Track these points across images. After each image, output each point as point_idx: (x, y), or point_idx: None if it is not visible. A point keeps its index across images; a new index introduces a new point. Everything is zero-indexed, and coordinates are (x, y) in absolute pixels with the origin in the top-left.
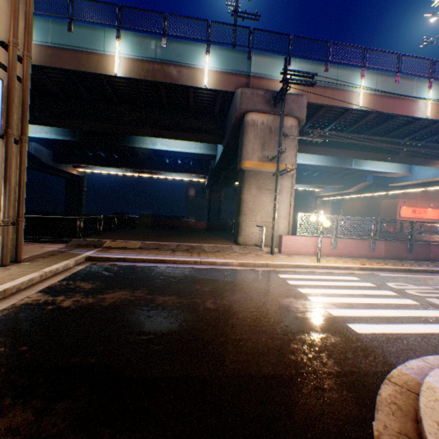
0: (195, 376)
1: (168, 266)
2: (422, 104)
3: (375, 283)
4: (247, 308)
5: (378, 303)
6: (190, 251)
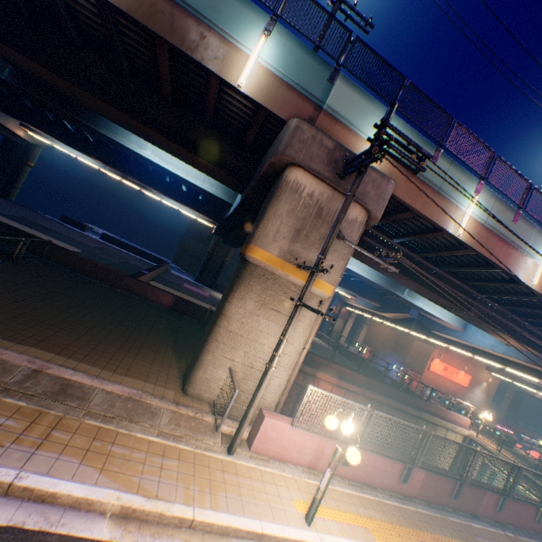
0: None
1: None
2: (532, 265)
3: None
4: None
5: None
6: (46, 403)
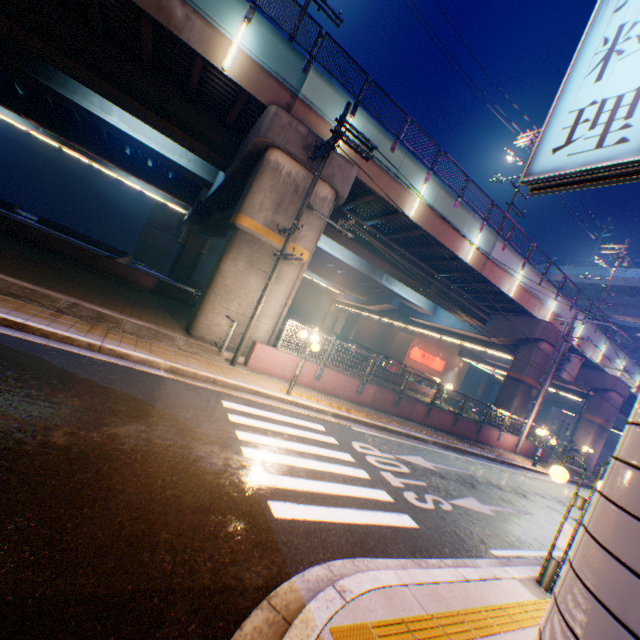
0: None
1: (27, 339)
2: (468, 245)
3: (340, 440)
4: (130, 454)
5: (327, 471)
6: (94, 322)
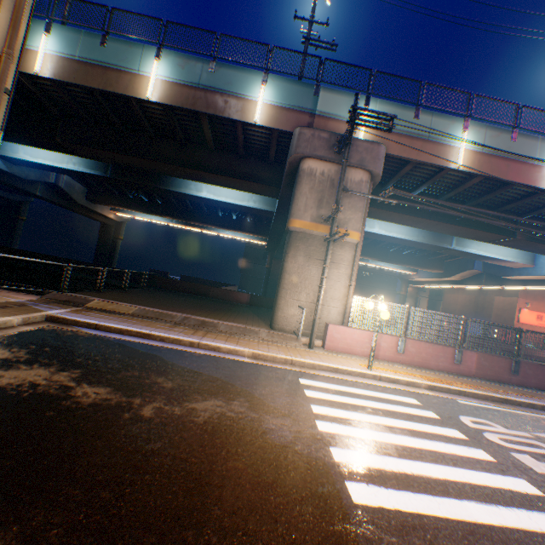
0: None
1: (150, 343)
2: None
3: (441, 414)
4: (201, 425)
5: (425, 449)
6: (197, 328)
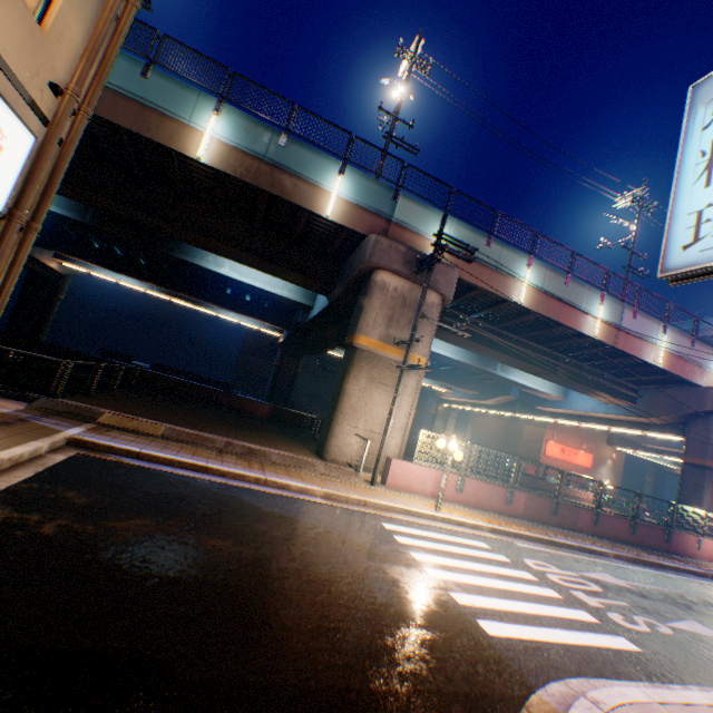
0: (280, 685)
1: (212, 480)
2: (591, 319)
3: (510, 557)
4: (342, 576)
5: (514, 590)
6: (247, 457)
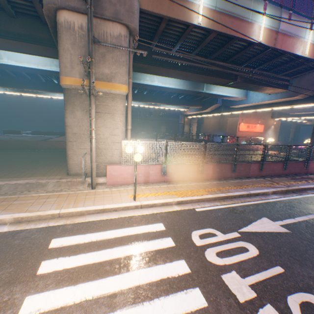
0: None
1: None
2: (257, 28)
3: (178, 237)
4: None
5: None
6: None
